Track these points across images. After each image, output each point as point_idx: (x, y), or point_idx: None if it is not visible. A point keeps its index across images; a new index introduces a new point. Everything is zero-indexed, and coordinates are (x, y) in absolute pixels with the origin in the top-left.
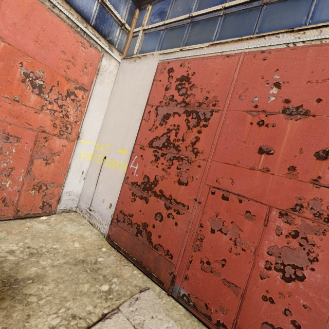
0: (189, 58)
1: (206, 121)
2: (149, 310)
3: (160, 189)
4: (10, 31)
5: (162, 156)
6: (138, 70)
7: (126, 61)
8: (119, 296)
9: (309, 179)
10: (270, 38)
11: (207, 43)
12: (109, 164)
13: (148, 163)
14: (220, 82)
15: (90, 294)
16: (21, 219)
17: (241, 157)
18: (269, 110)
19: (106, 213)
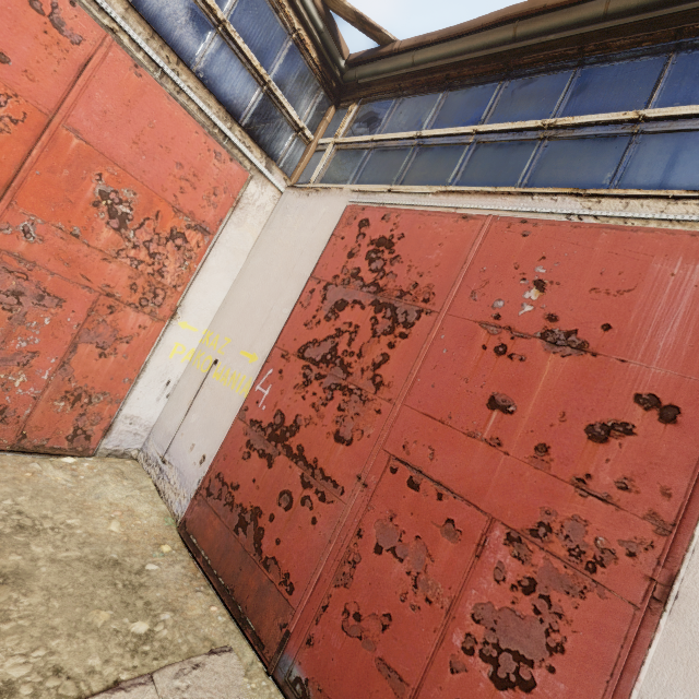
0: (400, 208)
1: (408, 327)
2: (215, 695)
3: (299, 443)
4: (94, 122)
5: (316, 379)
6: (310, 212)
7: (293, 192)
8: (162, 652)
9: (570, 476)
10: (541, 199)
11: (438, 187)
12: (220, 375)
13: (290, 388)
14: (443, 261)
15: (107, 633)
16: (26, 454)
17: (456, 409)
18: (518, 328)
19: (191, 473)
